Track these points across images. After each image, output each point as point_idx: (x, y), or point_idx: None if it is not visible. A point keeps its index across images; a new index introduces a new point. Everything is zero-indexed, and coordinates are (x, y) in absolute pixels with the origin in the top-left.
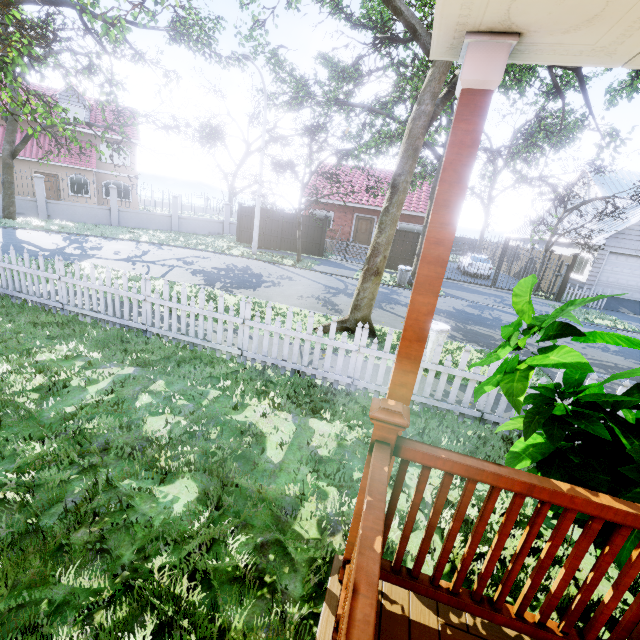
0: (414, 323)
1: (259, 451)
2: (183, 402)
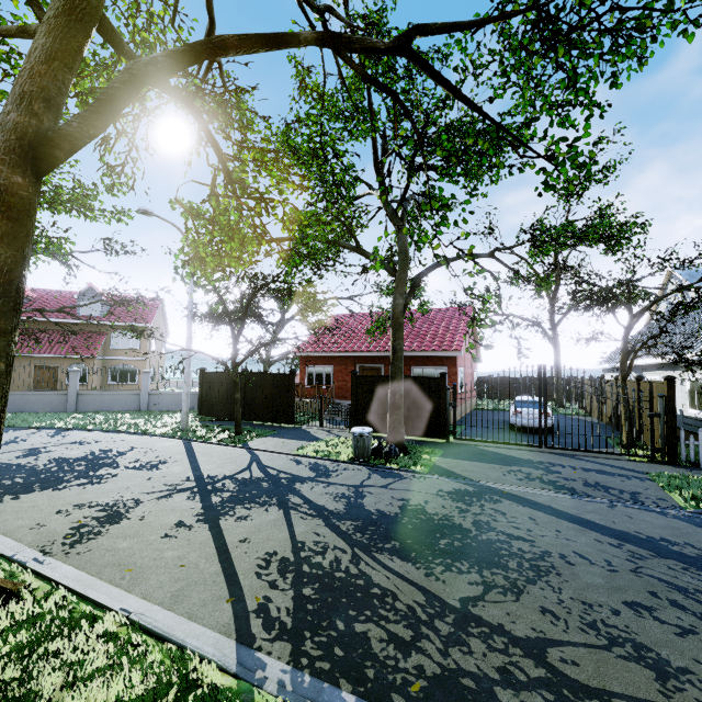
0: None
1: None
2: None
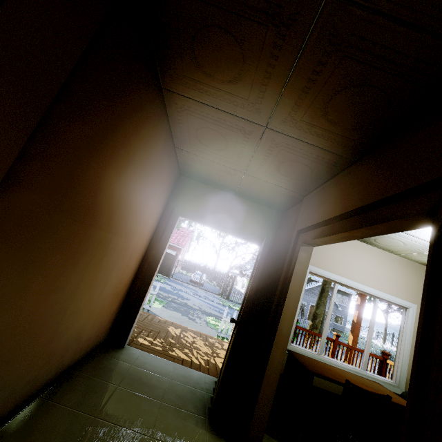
0: None
1: None
2: None
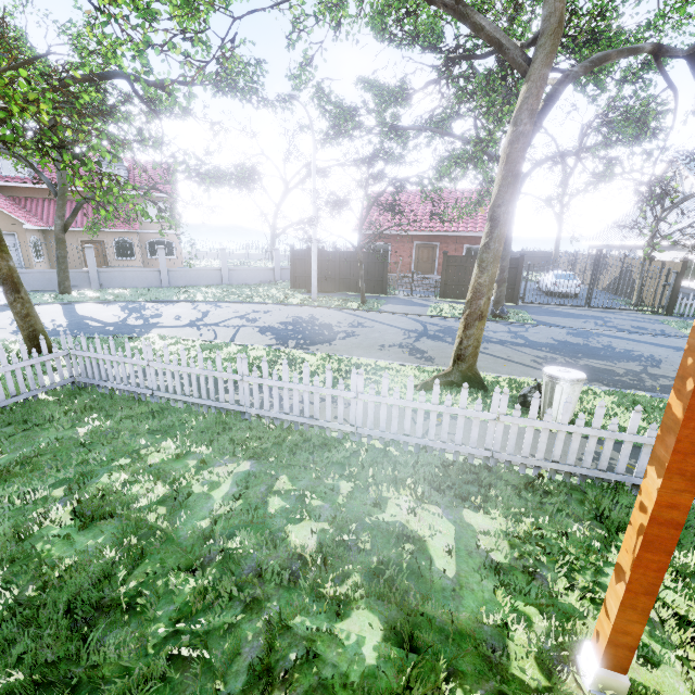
0: (692, 433)
1: (426, 562)
2: (317, 502)
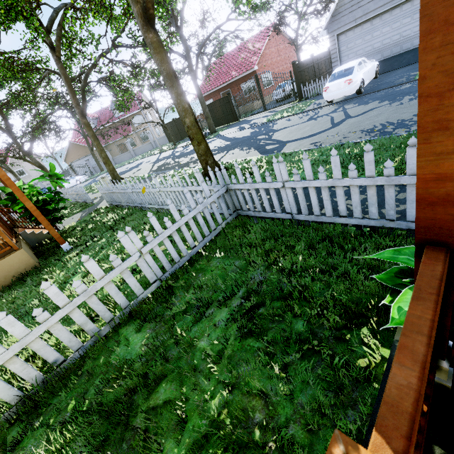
0: None
1: None
2: None
